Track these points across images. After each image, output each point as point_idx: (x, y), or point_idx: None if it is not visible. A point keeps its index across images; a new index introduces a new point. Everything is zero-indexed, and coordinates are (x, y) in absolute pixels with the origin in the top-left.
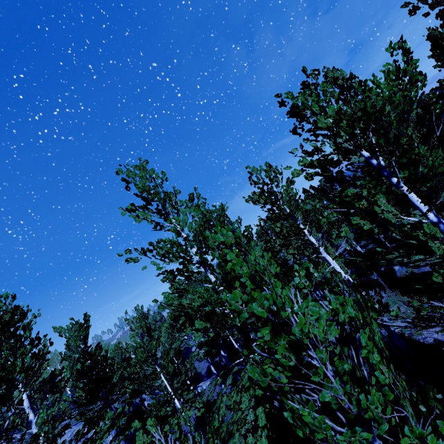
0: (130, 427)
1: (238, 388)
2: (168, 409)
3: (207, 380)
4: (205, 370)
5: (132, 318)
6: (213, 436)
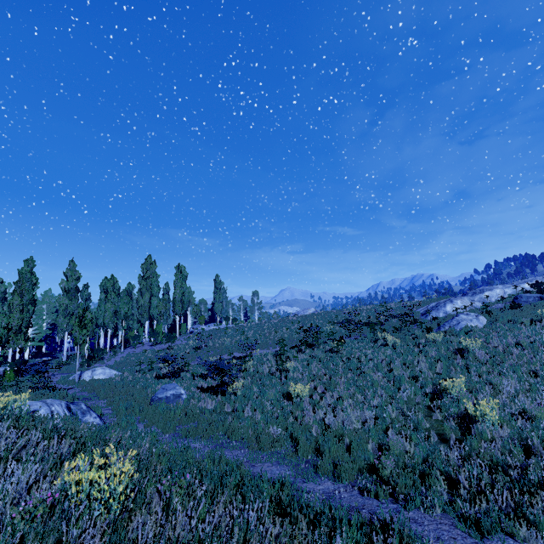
0: None
1: None
2: None
3: None
4: None
5: None
6: None
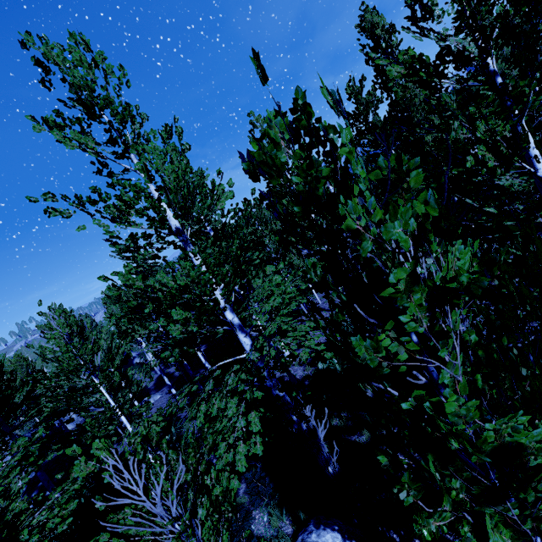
0: (45, 455)
1: (222, 393)
2: (111, 428)
3: (155, 393)
4: (153, 382)
5: (52, 312)
6: (195, 450)
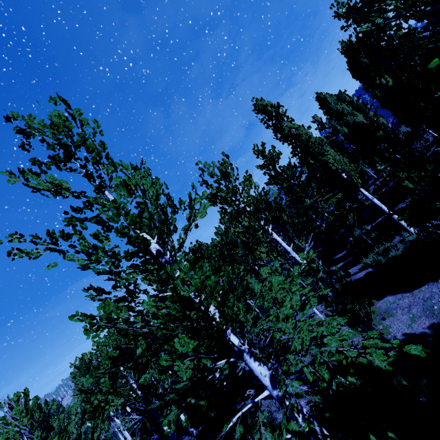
0: None
1: None
2: None
3: None
4: None
5: (9, 398)
6: None
